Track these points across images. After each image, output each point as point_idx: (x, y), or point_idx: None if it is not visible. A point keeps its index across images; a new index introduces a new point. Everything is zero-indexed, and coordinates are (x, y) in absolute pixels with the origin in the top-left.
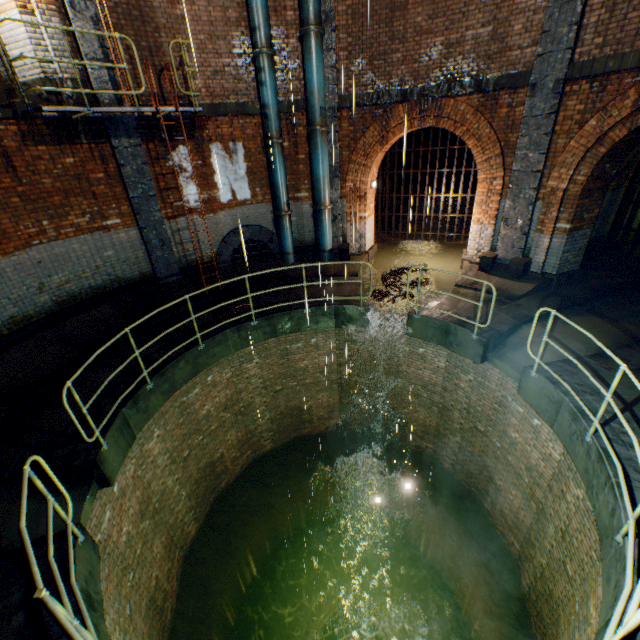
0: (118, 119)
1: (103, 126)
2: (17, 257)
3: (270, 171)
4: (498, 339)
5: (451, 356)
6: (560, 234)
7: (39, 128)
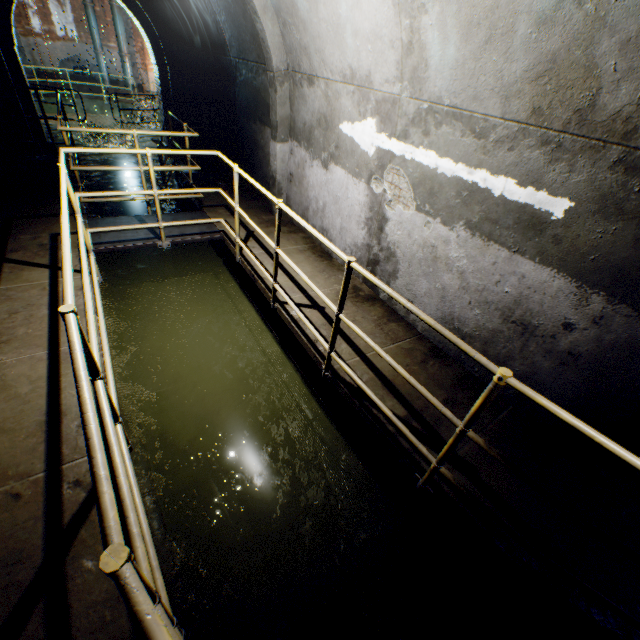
0: None
1: None
2: None
3: (89, 24)
4: None
5: None
6: None
7: None
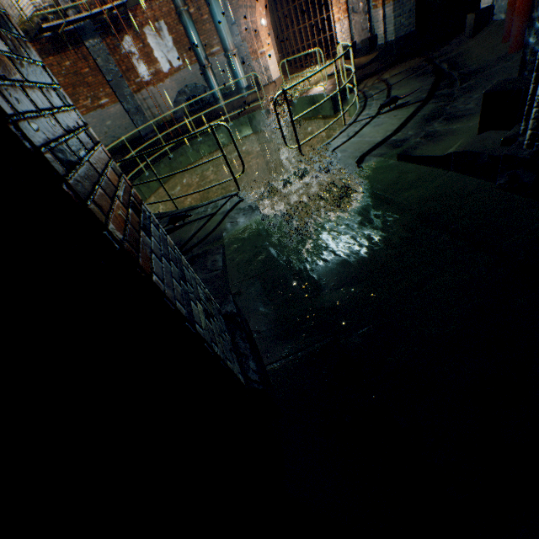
0: (83, 27)
1: (77, 35)
2: None
3: (187, 36)
4: (343, 94)
5: (325, 124)
6: (389, 3)
7: (45, 46)
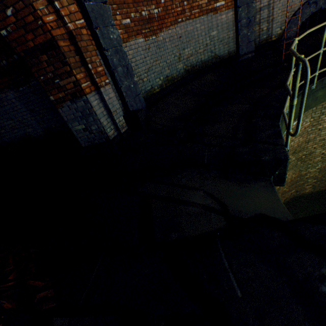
0: None
1: None
2: (170, 31)
3: None
4: None
5: None
6: None
7: None
